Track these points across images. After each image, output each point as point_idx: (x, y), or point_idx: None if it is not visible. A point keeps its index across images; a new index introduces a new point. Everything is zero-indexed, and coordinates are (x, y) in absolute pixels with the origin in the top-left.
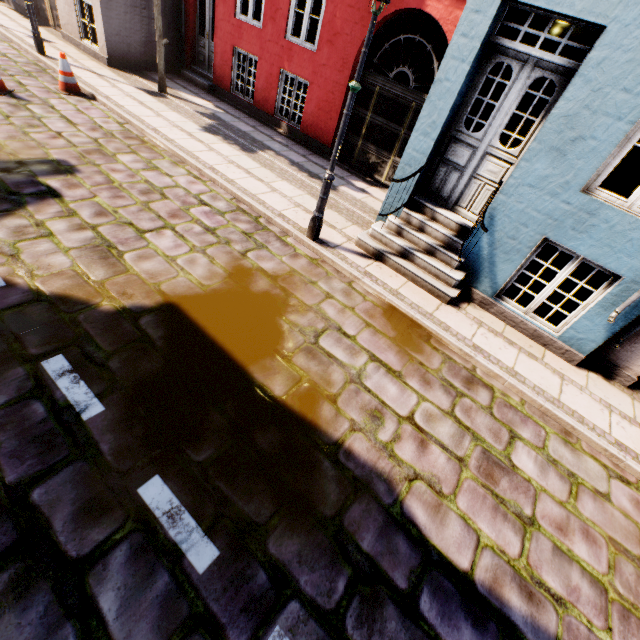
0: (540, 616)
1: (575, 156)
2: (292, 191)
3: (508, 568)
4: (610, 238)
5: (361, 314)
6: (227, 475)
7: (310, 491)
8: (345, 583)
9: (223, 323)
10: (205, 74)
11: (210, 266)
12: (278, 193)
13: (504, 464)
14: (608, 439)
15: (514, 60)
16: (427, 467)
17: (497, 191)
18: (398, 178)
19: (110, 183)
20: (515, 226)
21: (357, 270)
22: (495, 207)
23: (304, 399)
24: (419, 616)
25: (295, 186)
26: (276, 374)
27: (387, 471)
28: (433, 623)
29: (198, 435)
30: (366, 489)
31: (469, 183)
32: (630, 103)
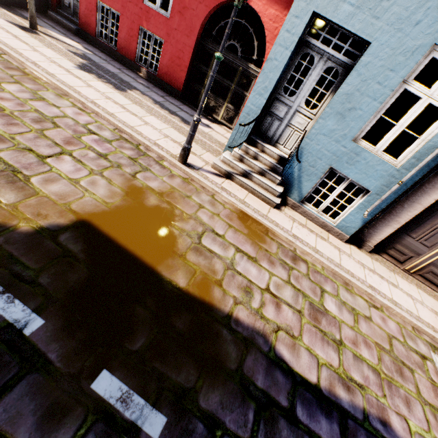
0: (355, 399)
1: (350, 119)
2: (160, 125)
3: (335, 375)
4: (366, 169)
5: (224, 218)
6: (159, 356)
7: (218, 354)
8: (253, 414)
9: (130, 234)
10: (71, 18)
11: (109, 186)
12: (150, 126)
13: (321, 310)
14: (366, 284)
15: (316, 53)
16: (283, 320)
17: (304, 136)
18: (240, 122)
19: (1, 110)
20: (314, 159)
21: (216, 186)
22: (303, 146)
23: (201, 286)
24: (298, 421)
25: (161, 121)
26: (178, 270)
27: (262, 328)
28: (306, 423)
29: (130, 329)
30: (252, 344)
31: (285, 129)
32: (381, 91)
